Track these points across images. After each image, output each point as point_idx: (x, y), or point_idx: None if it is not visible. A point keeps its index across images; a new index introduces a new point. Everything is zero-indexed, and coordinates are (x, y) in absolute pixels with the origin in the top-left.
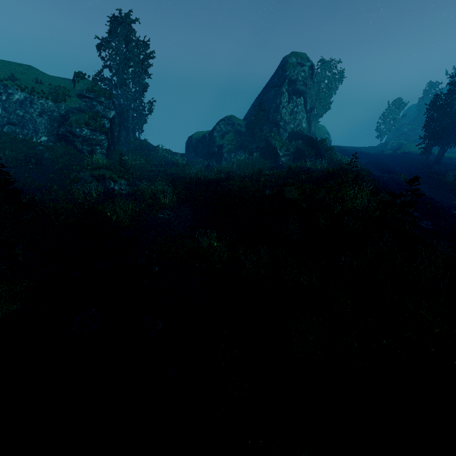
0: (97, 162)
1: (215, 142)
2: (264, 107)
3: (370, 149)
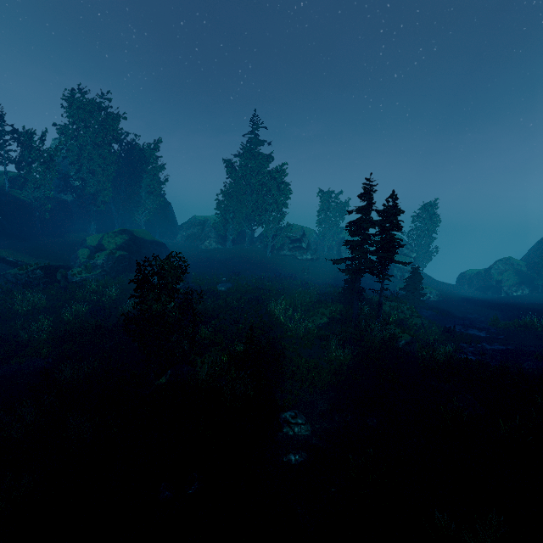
0: None
1: (492, 277)
2: None
3: None
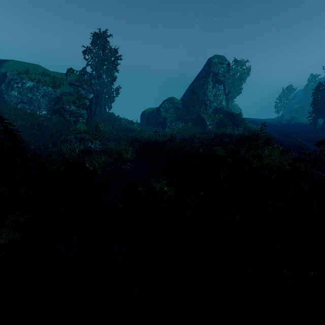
0: (79, 129)
1: (161, 115)
2: (196, 92)
3: (271, 120)
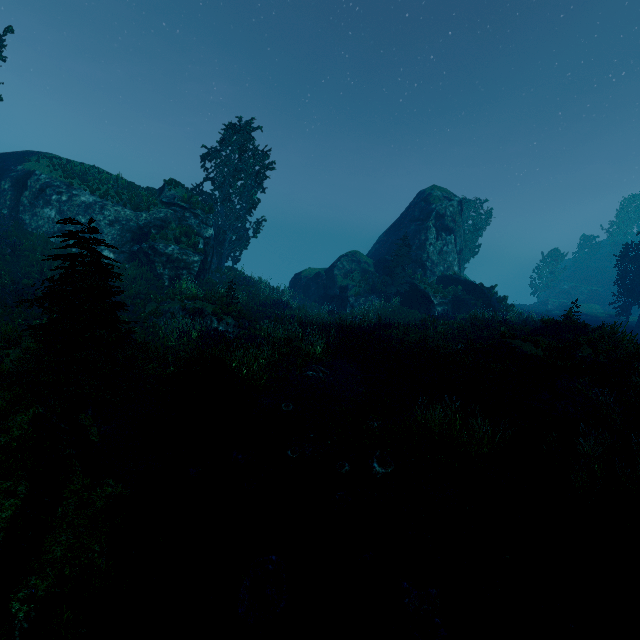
0: (185, 292)
1: (336, 281)
2: (408, 242)
3: (528, 307)
